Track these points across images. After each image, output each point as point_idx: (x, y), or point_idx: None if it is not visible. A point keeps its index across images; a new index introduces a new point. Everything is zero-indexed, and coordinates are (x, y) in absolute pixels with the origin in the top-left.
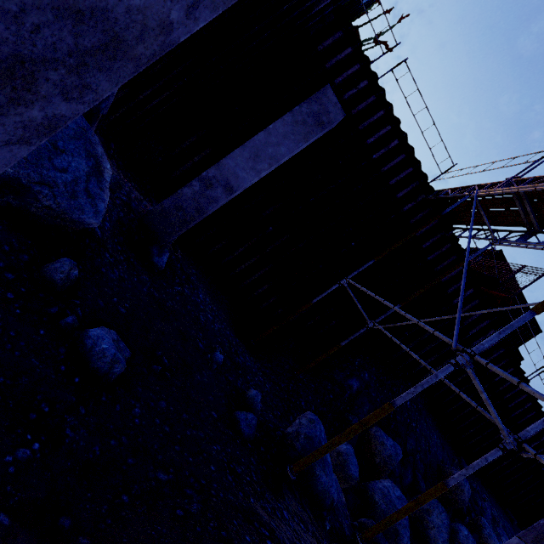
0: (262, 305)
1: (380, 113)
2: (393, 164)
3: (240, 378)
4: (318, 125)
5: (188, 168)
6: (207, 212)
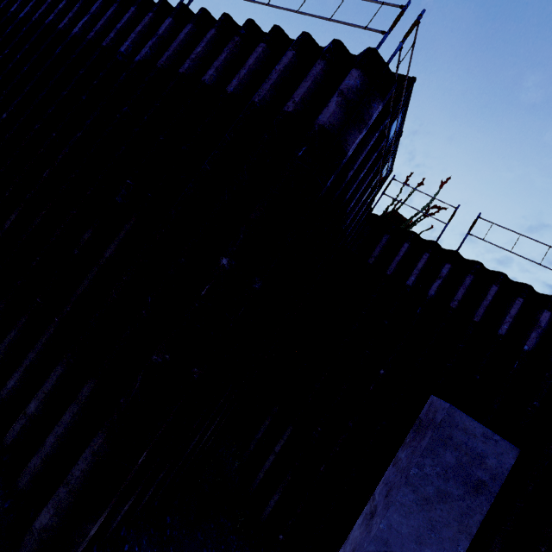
0: None
1: (492, 289)
2: None
3: None
4: (473, 491)
5: (271, 464)
6: None
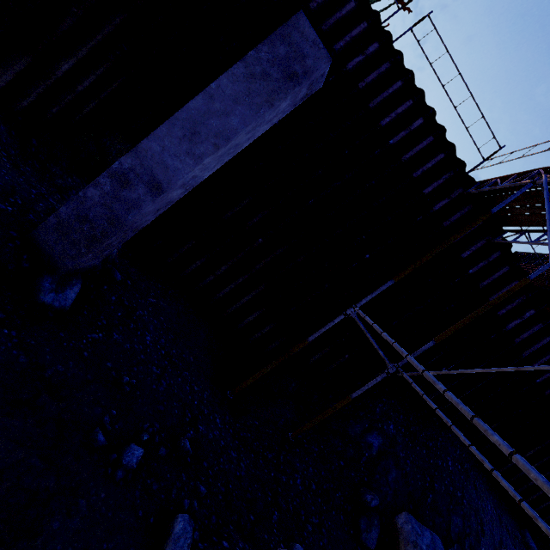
0: (253, 336)
1: (397, 84)
2: (418, 150)
3: (182, 475)
4: (288, 78)
5: None
6: (129, 224)
